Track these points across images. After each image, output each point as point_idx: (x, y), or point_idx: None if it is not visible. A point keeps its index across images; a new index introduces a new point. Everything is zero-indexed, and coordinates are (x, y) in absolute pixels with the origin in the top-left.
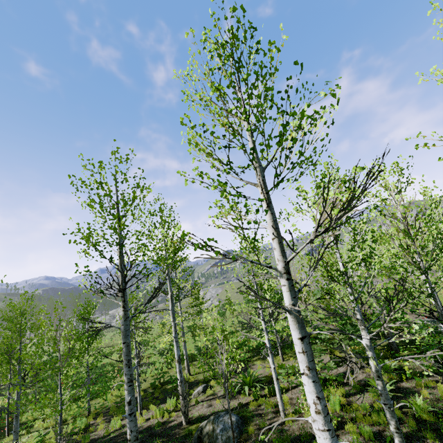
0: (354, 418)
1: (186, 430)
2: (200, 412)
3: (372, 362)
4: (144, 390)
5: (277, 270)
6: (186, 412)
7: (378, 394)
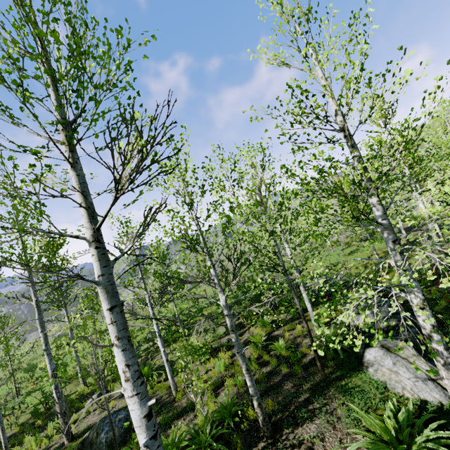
0: (233, 373)
1: (67, 449)
2: (89, 423)
3: (228, 319)
4: (22, 424)
5: (86, 239)
6: (67, 429)
7: (256, 346)
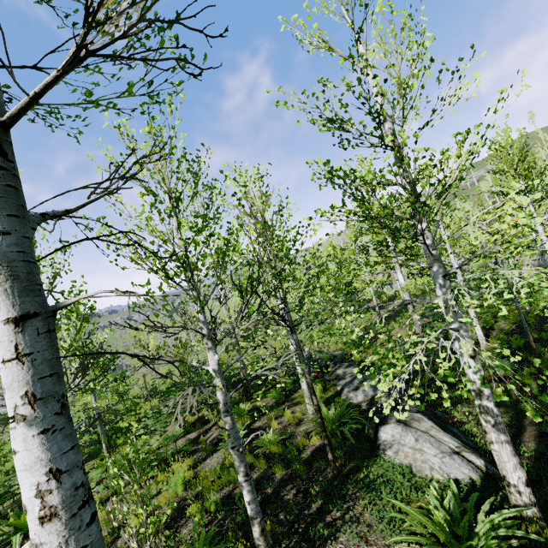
0: (200, 492)
1: None
2: None
3: (220, 393)
4: None
5: None
6: None
7: None
